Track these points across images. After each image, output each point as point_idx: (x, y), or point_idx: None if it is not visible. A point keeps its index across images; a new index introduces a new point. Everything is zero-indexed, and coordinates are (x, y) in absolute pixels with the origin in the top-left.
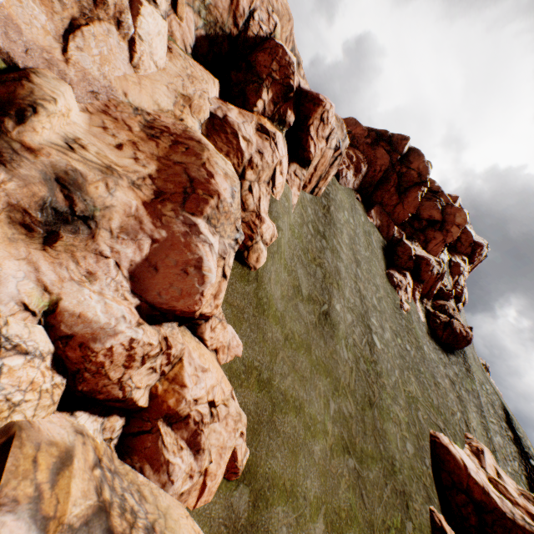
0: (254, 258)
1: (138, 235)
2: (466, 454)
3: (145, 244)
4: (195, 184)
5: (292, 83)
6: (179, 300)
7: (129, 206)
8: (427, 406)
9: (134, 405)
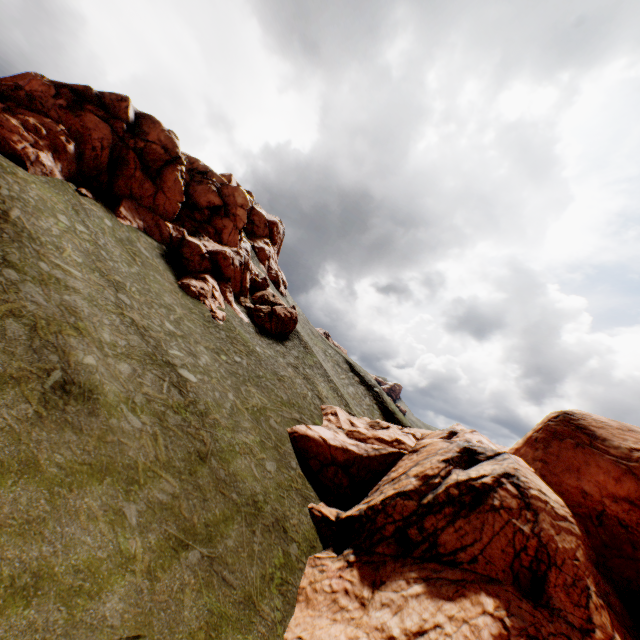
0: None
1: None
2: (326, 426)
3: None
4: None
5: None
6: None
7: None
8: (279, 408)
9: None
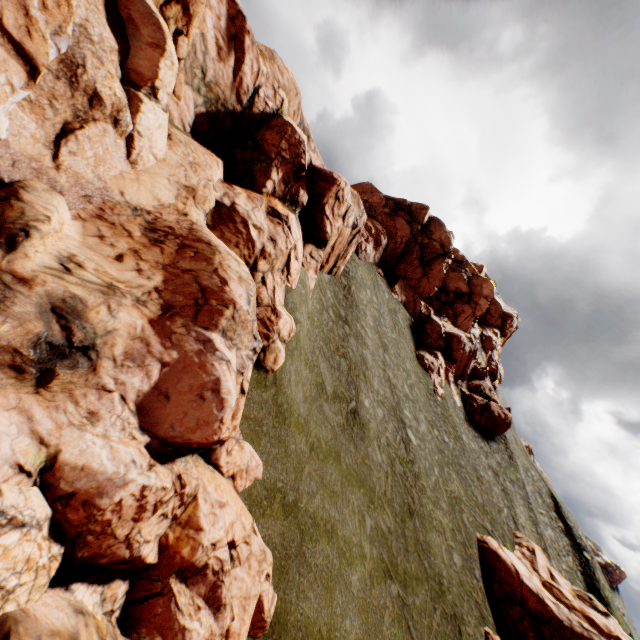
0: (272, 359)
1: (146, 360)
2: (517, 557)
3: (154, 369)
4: (208, 294)
5: (303, 161)
6: (196, 431)
7: (134, 327)
8: (472, 506)
9: (142, 563)
